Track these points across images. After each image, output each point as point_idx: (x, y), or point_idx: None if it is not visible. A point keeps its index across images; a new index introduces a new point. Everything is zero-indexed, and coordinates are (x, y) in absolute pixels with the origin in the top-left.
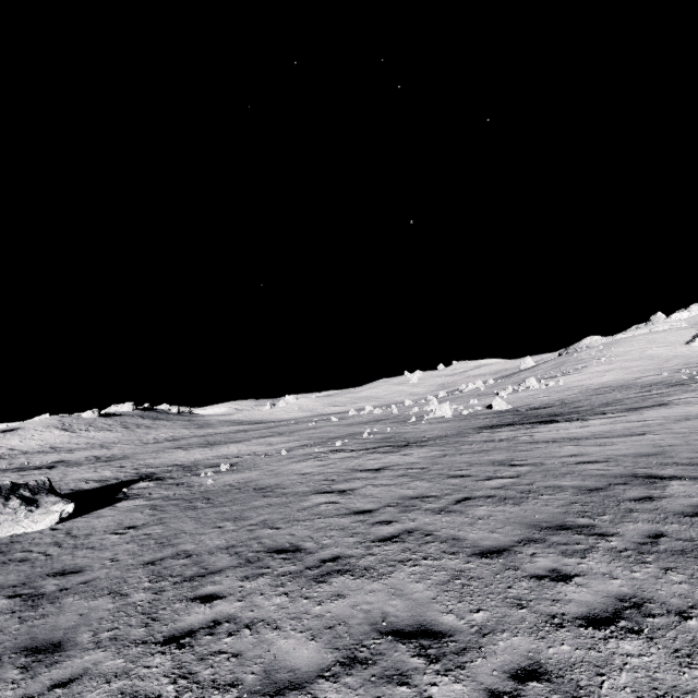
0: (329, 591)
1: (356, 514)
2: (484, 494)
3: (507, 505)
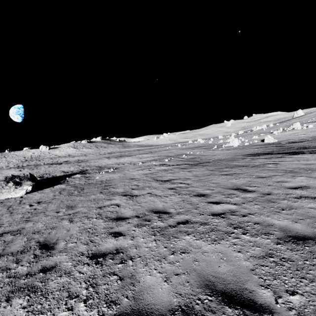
0: None
1: (114, 219)
2: (202, 220)
3: (207, 240)
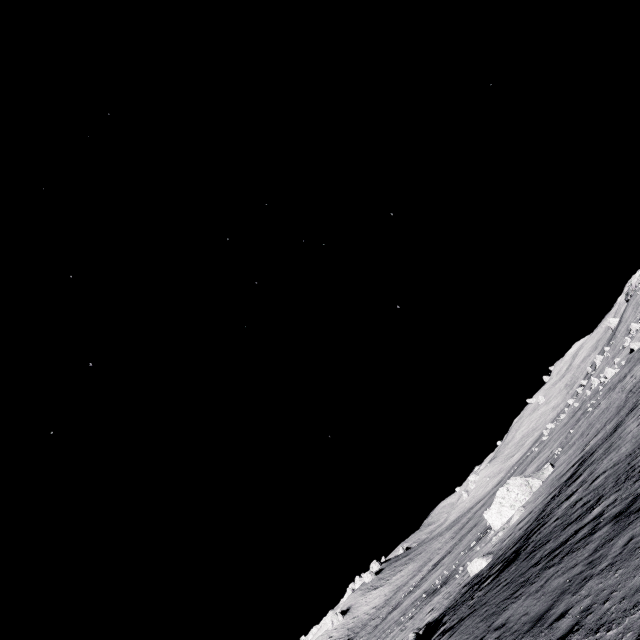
0: None
1: None
2: None
3: None
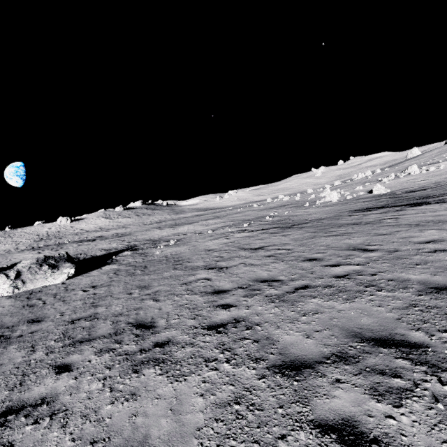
0: (131, 386)
1: (213, 293)
2: (324, 283)
3: (339, 300)
